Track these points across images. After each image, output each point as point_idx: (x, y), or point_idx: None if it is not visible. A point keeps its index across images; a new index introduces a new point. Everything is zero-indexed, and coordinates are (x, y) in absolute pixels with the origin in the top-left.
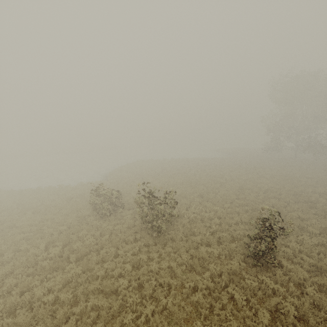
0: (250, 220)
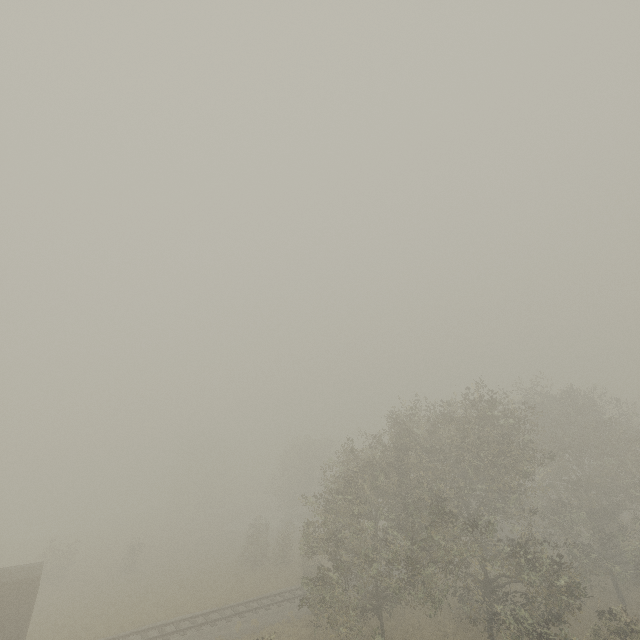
0: None
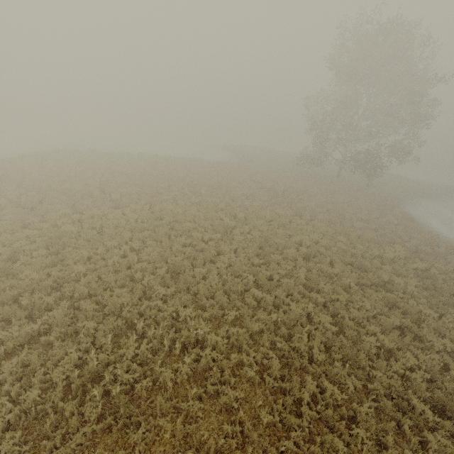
0: (284, 373)
